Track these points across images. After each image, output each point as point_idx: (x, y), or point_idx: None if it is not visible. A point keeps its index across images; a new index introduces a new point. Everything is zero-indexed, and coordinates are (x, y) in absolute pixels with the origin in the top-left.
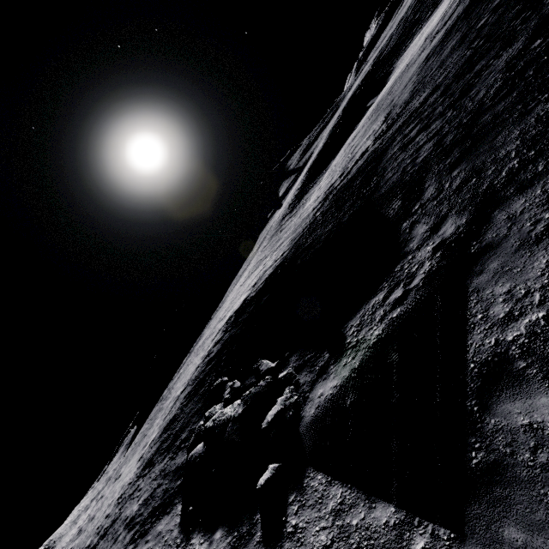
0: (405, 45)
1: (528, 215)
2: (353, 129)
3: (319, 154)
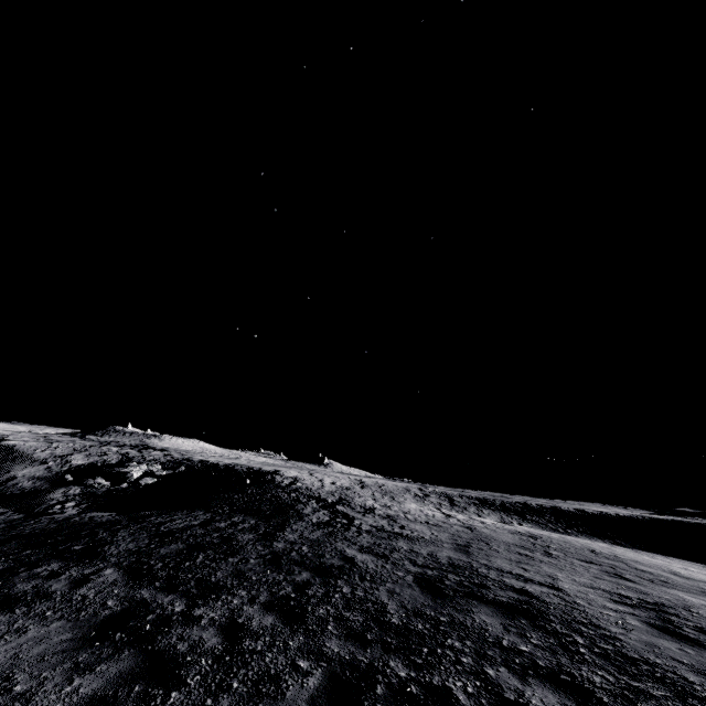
0: None
1: None
2: None
3: None
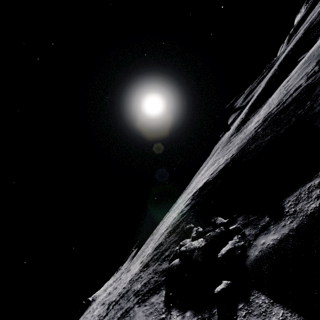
0: None
1: None
2: (286, 76)
3: (258, 95)
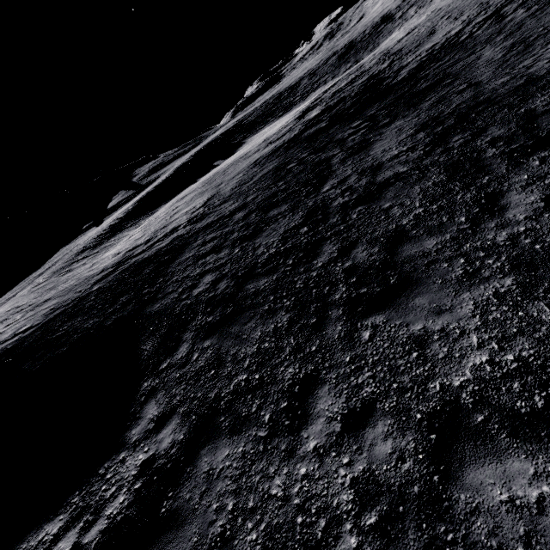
0: (259, 127)
1: (221, 487)
2: (195, 180)
3: (157, 188)
